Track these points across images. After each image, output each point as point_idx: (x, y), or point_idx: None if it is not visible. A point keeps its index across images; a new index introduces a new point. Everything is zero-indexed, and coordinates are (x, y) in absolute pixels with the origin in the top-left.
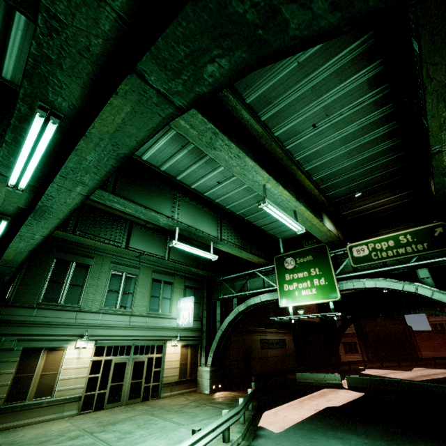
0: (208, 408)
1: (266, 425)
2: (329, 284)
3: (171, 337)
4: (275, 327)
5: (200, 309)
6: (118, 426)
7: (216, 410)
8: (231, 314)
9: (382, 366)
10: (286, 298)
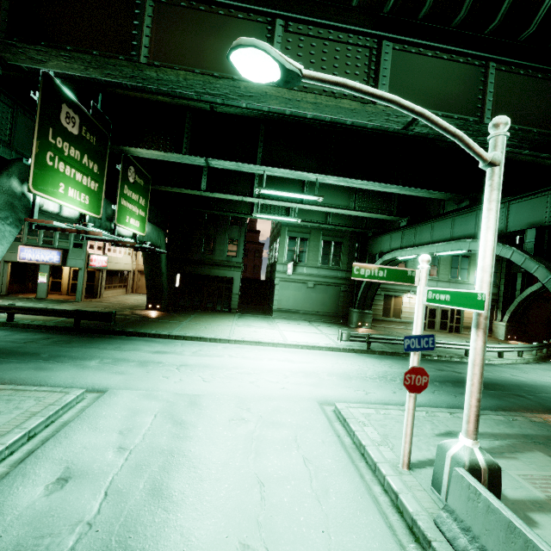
0: None
1: None
2: None
3: None
4: None
5: (497, 278)
6: (443, 338)
7: None
8: (533, 286)
9: None
10: None
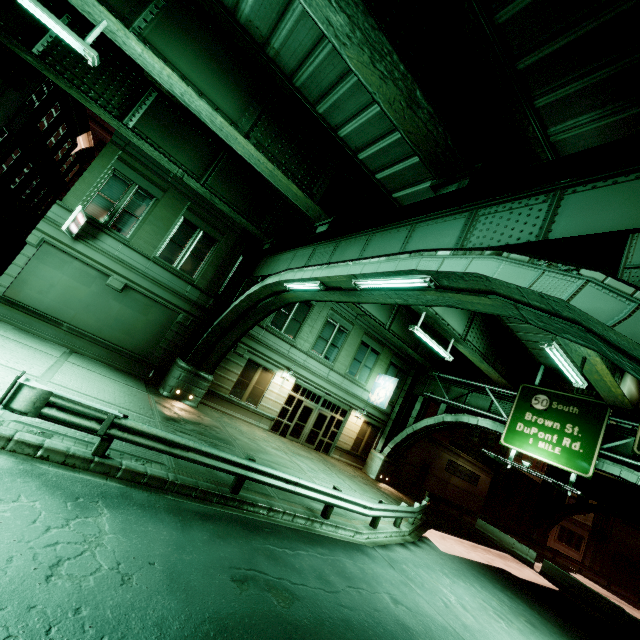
0: (376, 492)
1: (432, 539)
2: (585, 454)
3: (358, 408)
4: (472, 456)
5: (396, 394)
6: (303, 459)
7: (383, 497)
8: (431, 418)
9: (608, 588)
10: (514, 439)
